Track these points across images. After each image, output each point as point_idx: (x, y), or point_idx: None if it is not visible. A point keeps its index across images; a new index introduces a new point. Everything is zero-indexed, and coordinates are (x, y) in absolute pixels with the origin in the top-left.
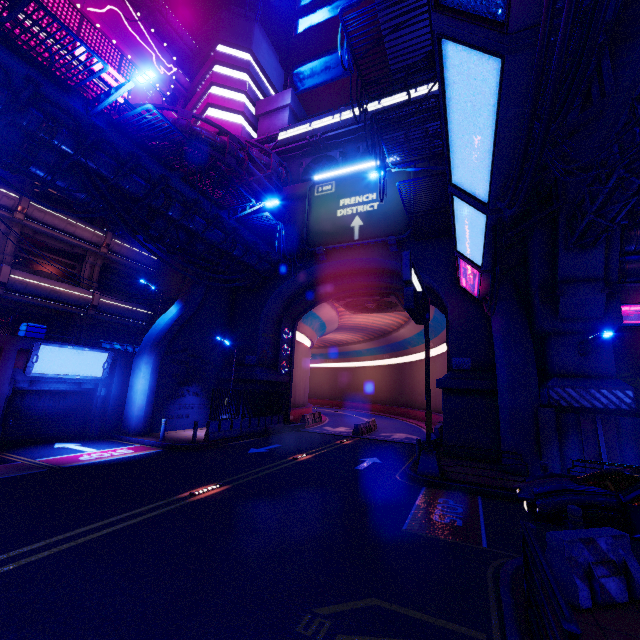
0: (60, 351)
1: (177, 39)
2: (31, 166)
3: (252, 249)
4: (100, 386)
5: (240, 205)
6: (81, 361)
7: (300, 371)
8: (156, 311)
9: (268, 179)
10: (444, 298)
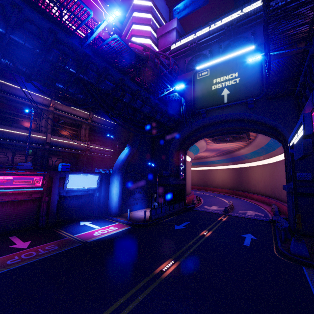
0: (77, 176)
1: (113, 1)
2: (56, 83)
3: (165, 114)
4: (96, 191)
5: (161, 90)
6: (87, 180)
7: (188, 176)
8: (115, 149)
9: (168, 73)
10: (289, 135)
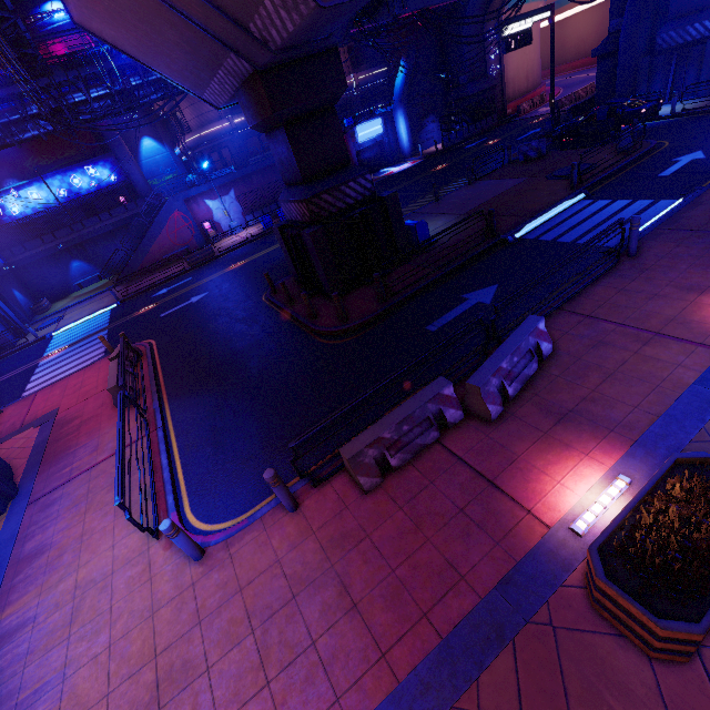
0: (363, 127)
1: None
2: None
3: None
4: (384, 138)
5: None
6: (372, 128)
7: (517, 61)
8: (389, 65)
9: None
10: None
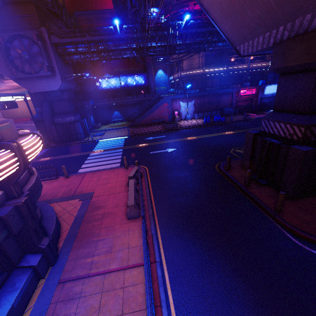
0: (270, 87)
1: None
2: None
3: None
4: None
5: None
6: (274, 88)
7: None
8: None
9: None
10: None
